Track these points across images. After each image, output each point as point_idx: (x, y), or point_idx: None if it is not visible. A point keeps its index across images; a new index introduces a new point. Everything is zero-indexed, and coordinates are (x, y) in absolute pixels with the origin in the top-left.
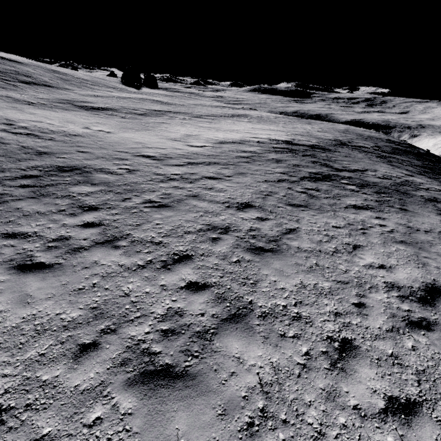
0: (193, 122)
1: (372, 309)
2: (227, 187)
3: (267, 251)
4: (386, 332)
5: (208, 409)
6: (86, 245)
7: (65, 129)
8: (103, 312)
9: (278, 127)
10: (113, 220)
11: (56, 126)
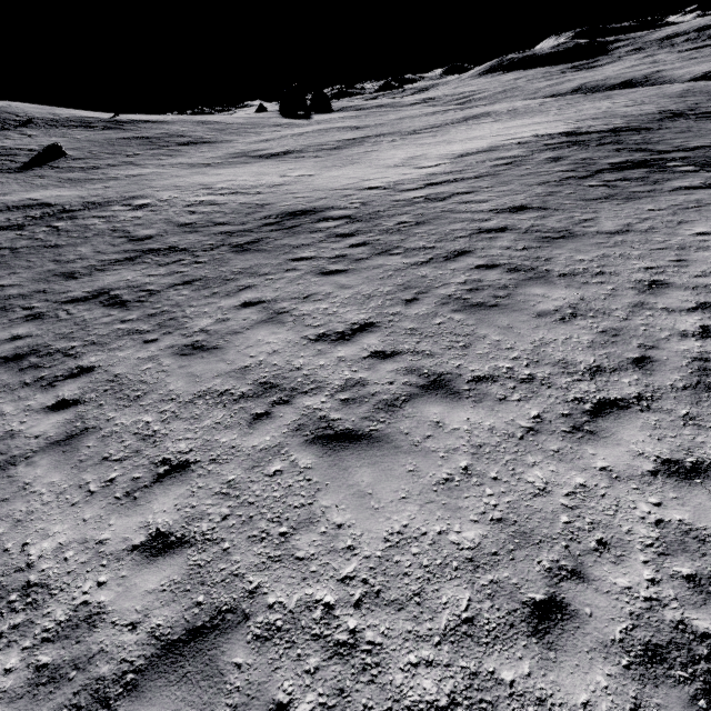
0: (409, 141)
1: (695, 262)
2: (488, 197)
3: (557, 239)
4: (709, 273)
5: (524, 316)
6: (365, 257)
7: (264, 182)
8: (410, 286)
9: (549, 116)
10: (375, 240)
11: (252, 181)
